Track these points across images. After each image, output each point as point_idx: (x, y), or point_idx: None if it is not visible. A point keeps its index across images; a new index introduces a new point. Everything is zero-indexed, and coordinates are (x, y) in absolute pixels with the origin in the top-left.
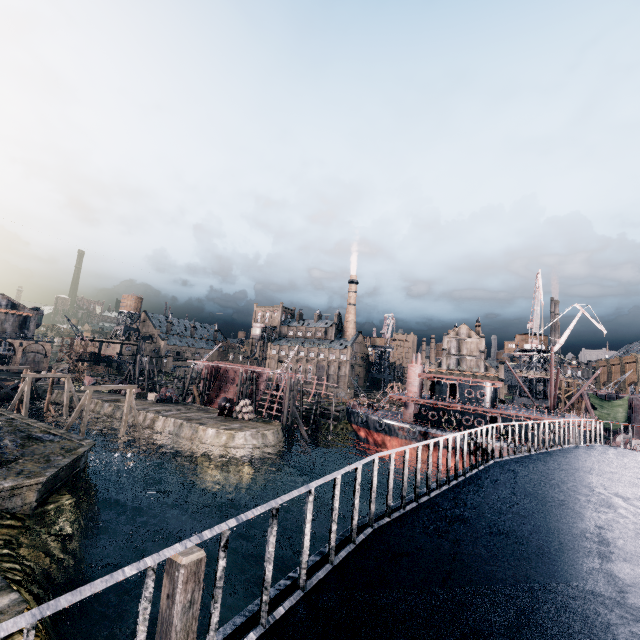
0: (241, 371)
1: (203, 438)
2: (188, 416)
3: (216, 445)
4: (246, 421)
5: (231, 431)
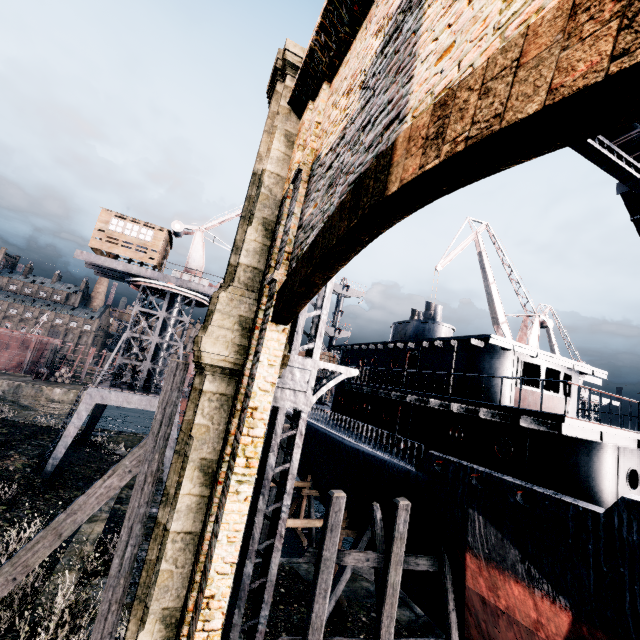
0: (53, 343)
1: (51, 395)
2: (9, 379)
3: (65, 400)
4: (68, 384)
5: (78, 391)
